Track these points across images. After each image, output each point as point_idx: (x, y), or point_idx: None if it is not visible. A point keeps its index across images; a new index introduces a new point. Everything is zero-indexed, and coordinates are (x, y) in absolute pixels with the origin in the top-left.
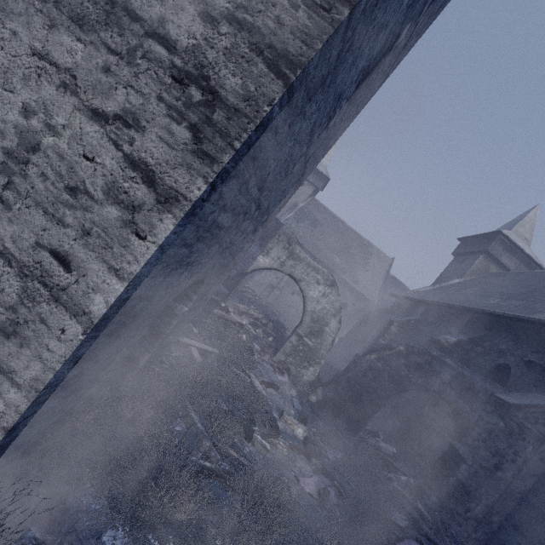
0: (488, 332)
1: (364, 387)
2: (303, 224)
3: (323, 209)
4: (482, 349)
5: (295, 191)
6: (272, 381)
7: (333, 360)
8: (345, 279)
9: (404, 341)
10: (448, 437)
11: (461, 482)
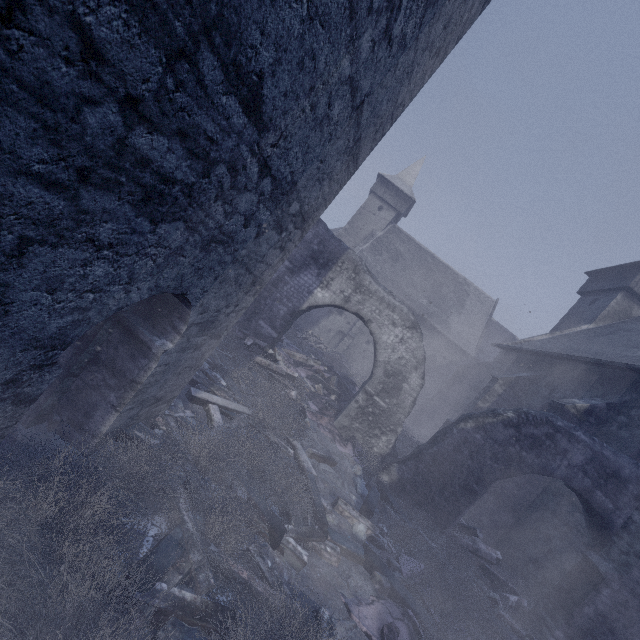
0: (636, 396)
1: (455, 466)
2: (381, 257)
3: (406, 238)
4: (627, 419)
5: (348, 174)
6: (329, 453)
7: (417, 426)
8: (434, 325)
9: (511, 404)
10: (577, 541)
11: (603, 614)
